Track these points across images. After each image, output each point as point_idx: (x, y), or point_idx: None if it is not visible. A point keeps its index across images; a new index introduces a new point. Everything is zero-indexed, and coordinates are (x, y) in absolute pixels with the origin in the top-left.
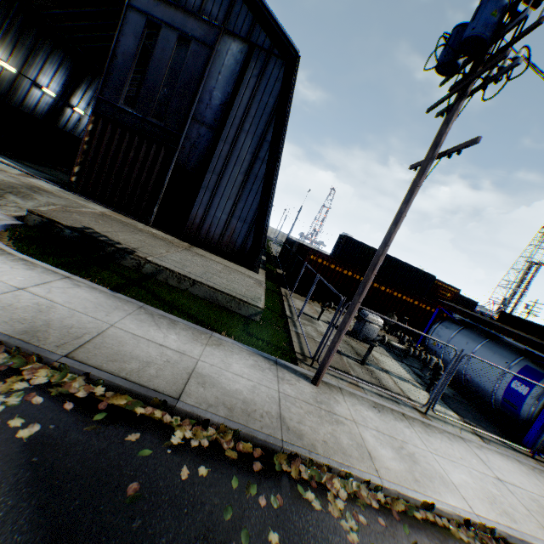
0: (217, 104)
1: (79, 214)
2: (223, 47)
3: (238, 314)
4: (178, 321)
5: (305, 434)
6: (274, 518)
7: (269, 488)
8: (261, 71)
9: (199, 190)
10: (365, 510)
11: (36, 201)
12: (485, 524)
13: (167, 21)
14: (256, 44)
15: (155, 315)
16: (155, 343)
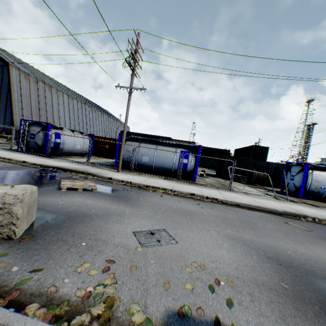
0: None
1: None
2: None
3: None
4: None
5: None
6: None
7: None
8: (3, 73)
9: None
10: None
11: None
12: None
13: None
14: None
15: None
16: None
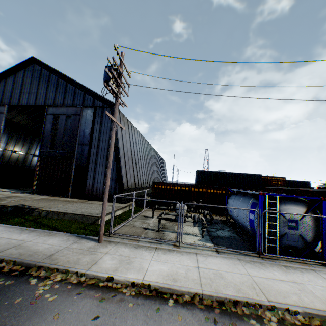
0: (87, 135)
1: (24, 201)
2: (84, 113)
3: (86, 223)
4: (37, 230)
5: (58, 259)
6: (1, 287)
7: (12, 279)
8: (101, 115)
9: (87, 173)
10: (64, 284)
11: (6, 201)
12: (145, 283)
13: (61, 113)
14: (96, 106)
15: (26, 230)
16: (10, 239)
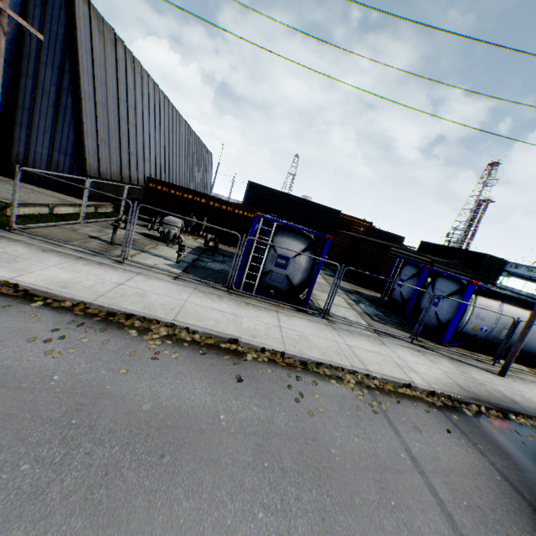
0: (10, 40)
1: None
2: None
3: None
4: None
5: None
6: None
7: None
8: (44, 1)
9: (14, 127)
10: None
11: None
12: (12, 282)
13: None
14: None
15: None
16: None
